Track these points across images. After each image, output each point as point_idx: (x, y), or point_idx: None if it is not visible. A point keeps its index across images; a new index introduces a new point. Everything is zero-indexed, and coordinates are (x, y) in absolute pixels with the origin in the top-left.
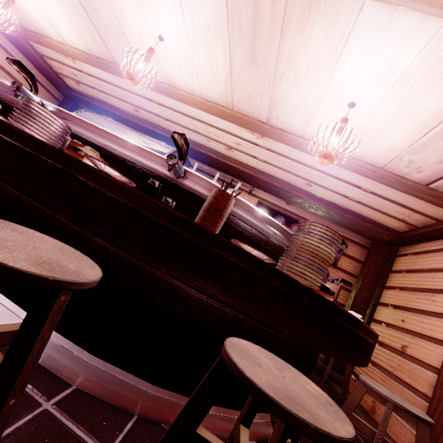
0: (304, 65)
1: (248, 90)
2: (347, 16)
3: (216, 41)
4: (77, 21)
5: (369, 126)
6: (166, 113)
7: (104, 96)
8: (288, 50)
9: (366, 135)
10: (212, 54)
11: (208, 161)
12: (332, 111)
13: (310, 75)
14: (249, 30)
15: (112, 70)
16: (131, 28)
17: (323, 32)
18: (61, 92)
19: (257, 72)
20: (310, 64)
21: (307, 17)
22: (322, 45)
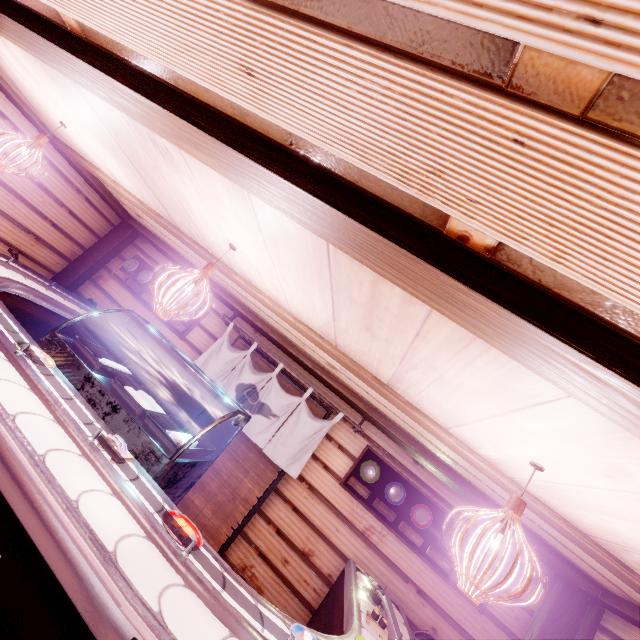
0: (454, 379)
1: (361, 346)
2: (543, 385)
3: (312, 284)
4: (131, 175)
5: (567, 490)
6: (246, 294)
7: (170, 241)
8: (427, 353)
9: (560, 493)
10: (307, 291)
11: (299, 363)
12: (500, 440)
13: (464, 392)
14: (364, 304)
15: (174, 234)
16: (196, 213)
17: (493, 373)
18: (119, 216)
19: (374, 341)
20: (465, 384)
21: (465, 346)
22: (489, 382)
